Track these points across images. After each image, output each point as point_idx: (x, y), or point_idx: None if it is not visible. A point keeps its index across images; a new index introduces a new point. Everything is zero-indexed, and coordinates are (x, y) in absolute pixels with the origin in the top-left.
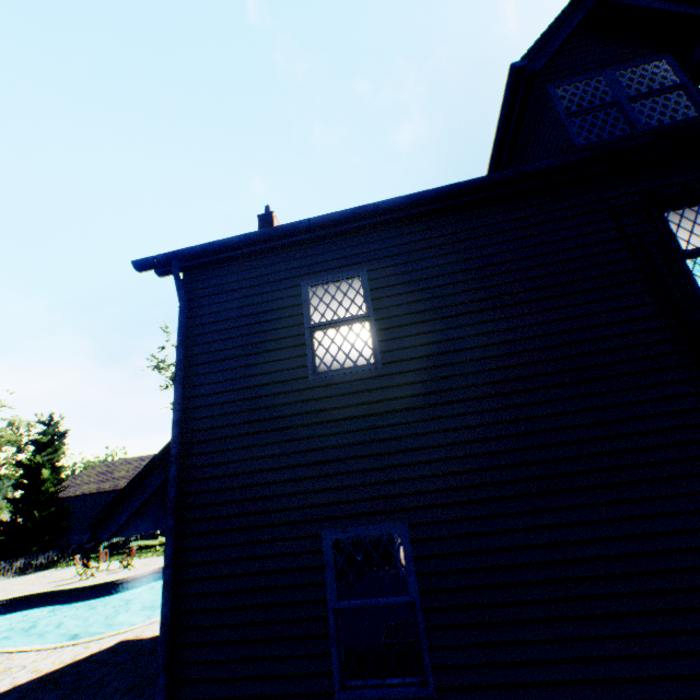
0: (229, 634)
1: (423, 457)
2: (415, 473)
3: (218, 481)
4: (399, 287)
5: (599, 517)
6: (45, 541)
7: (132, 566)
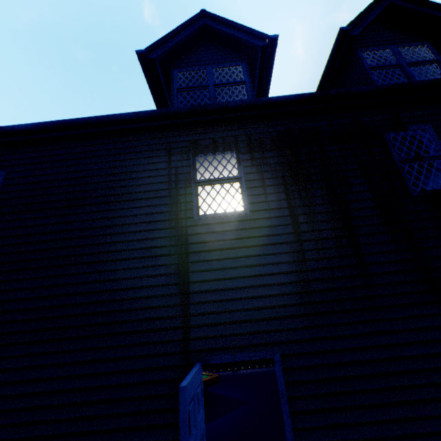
0: None
1: None
2: None
3: None
4: (22, 185)
5: (72, 360)
6: None
7: None
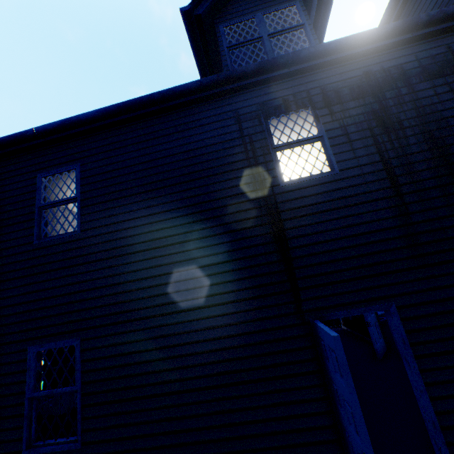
0: None
1: (97, 294)
2: (90, 305)
3: None
4: (99, 176)
5: (194, 328)
6: None
7: None
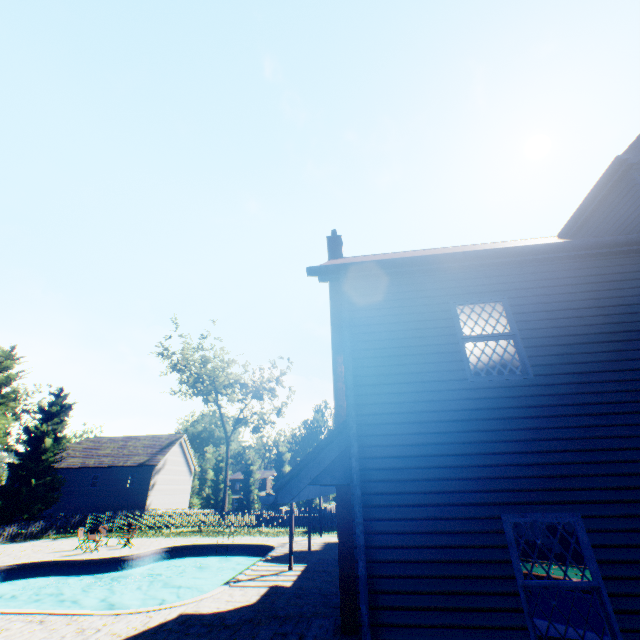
0: (423, 601)
1: (584, 458)
2: (579, 471)
3: (394, 460)
4: (538, 314)
5: None
6: (36, 510)
7: (132, 544)
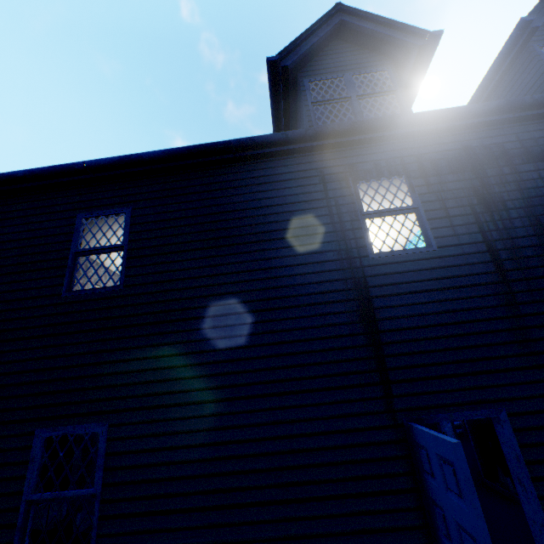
0: None
1: (136, 367)
2: (126, 380)
3: None
4: (154, 224)
5: (258, 421)
6: None
7: None
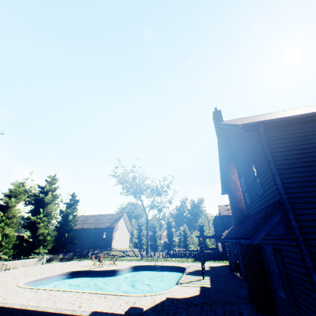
0: None
1: None
2: None
3: None
4: None
5: None
6: (69, 247)
7: (115, 264)
